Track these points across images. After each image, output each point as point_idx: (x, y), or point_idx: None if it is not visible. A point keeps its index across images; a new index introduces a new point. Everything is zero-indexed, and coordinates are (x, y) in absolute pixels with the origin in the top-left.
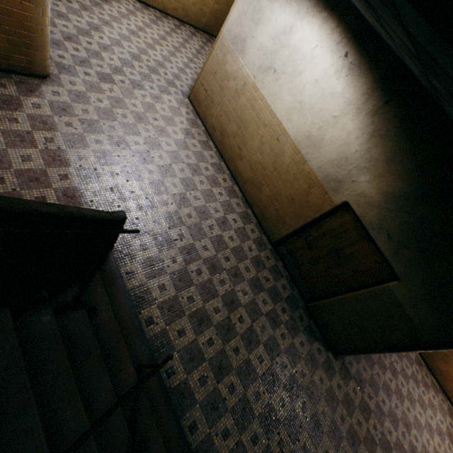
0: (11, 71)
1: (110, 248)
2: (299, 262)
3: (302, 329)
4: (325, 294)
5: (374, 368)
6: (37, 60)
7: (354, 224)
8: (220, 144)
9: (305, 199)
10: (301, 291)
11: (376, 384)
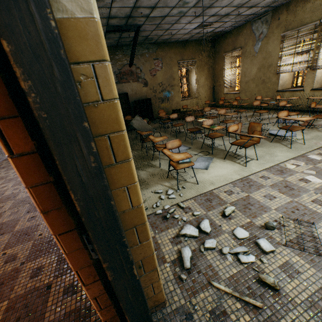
0: None
1: None
2: None
3: None
4: None
5: None
6: None
7: None
8: None
9: None
10: None
11: None
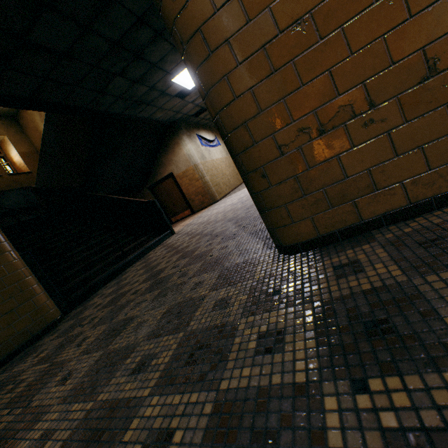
0: (207, 206)
1: (167, 227)
2: None
3: (245, 234)
4: None
5: None
6: (210, 197)
7: None
8: None
9: None
10: None
11: None
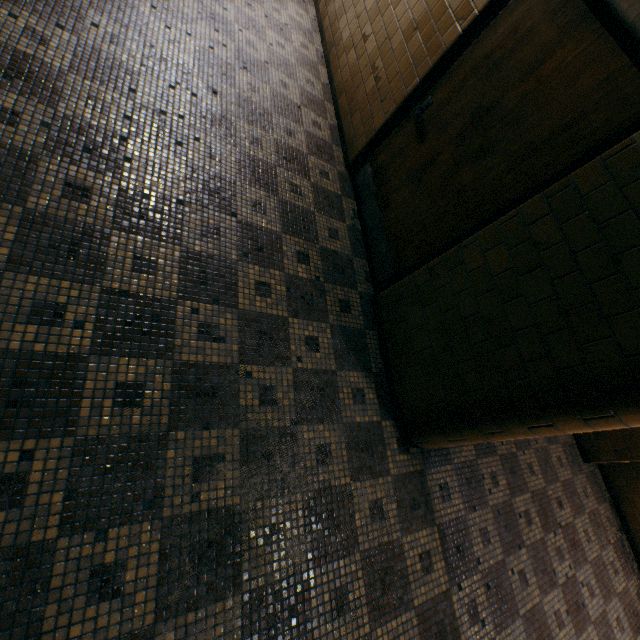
0: None
1: None
2: (388, 191)
3: (334, 324)
4: (426, 255)
5: (518, 556)
6: None
7: (555, 0)
8: (325, 5)
9: (441, 8)
10: (375, 266)
11: (507, 597)
